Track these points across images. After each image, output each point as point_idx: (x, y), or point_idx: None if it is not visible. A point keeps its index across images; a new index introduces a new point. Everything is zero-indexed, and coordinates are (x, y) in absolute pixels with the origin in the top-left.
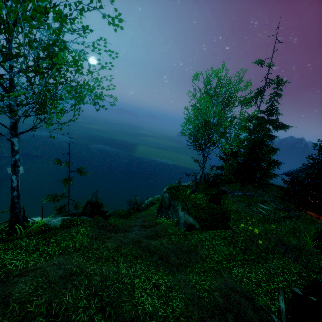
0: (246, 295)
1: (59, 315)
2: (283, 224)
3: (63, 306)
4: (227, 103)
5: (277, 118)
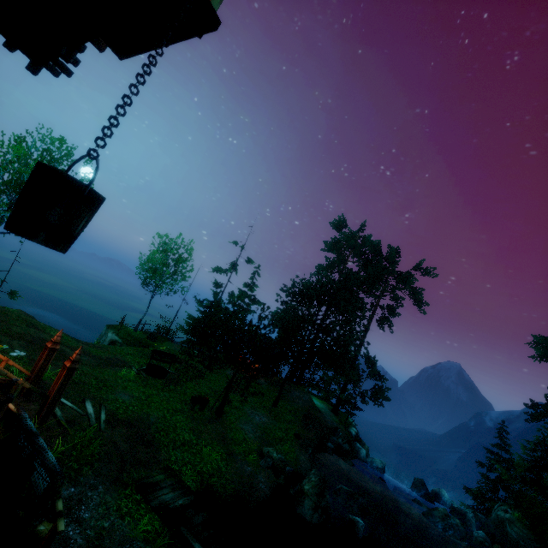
0: (124, 361)
1: (3, 312)
2: (198, 359)
3: (5, 312)
4: (177, 260)
5: (255, 294)
